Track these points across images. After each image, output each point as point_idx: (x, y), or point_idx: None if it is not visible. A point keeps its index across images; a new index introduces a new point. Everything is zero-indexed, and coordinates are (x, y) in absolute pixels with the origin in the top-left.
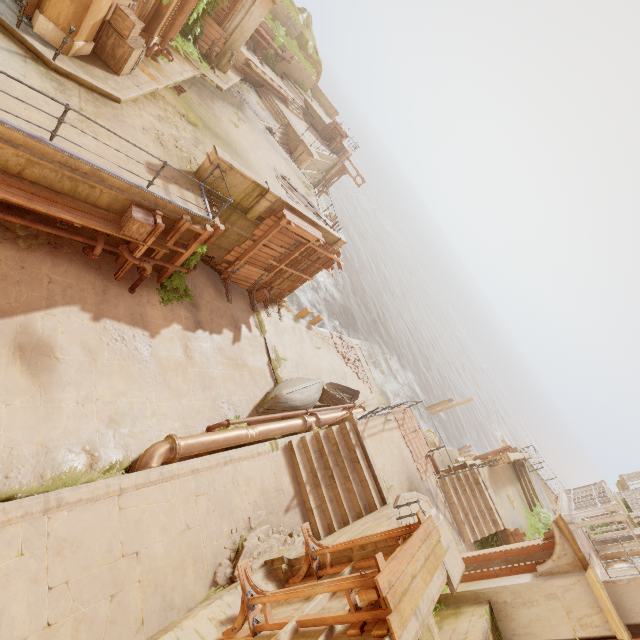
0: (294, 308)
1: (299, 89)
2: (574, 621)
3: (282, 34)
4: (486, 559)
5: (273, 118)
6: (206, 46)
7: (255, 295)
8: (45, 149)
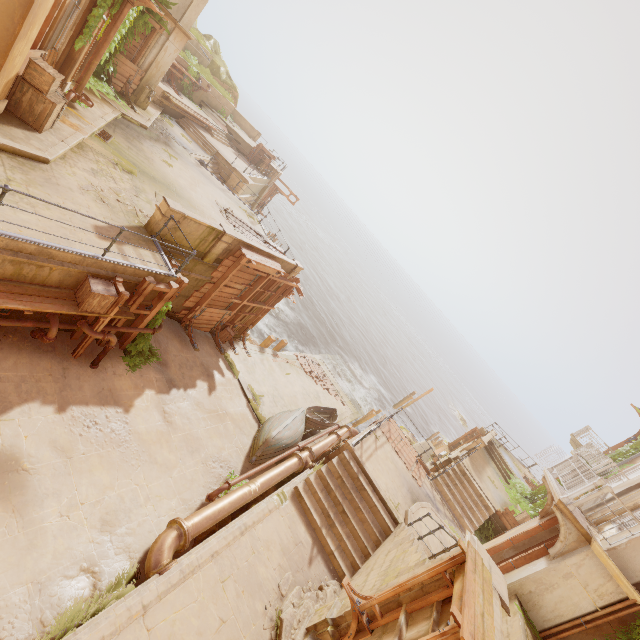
0: (253, 336)
1: (220, 116)
2: (592, 593)
3: (195, 63)
4: (497, 551)
5: (201, 149)
6: (121, 83)
7: (219, 336)
8: None
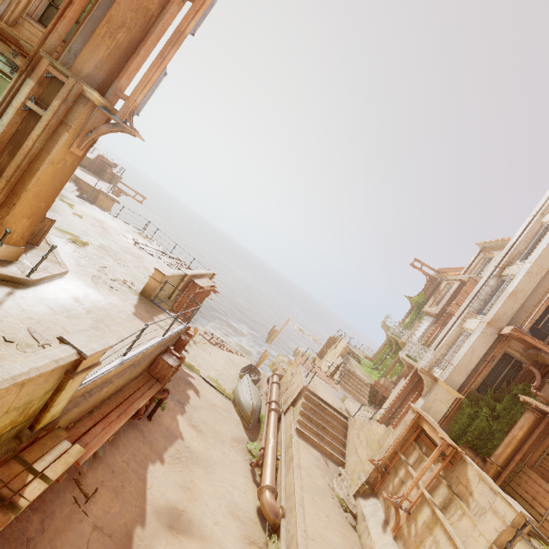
0: None
1: None
2: (444, 403)
3: None
4: (393, 406)
5: None
6: None
7: None
8: (123, 366)
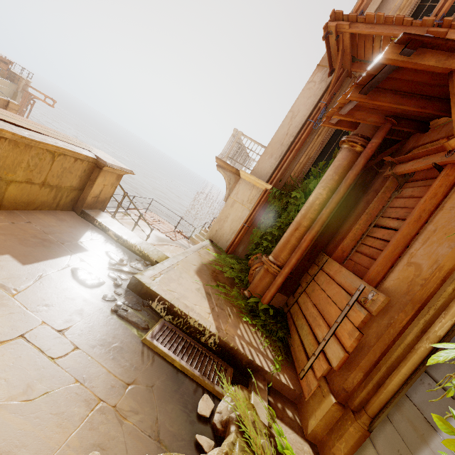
0: None
1: None
2: (246, 204)
3: None
4: None
5: None
6: None
7: None
8: None
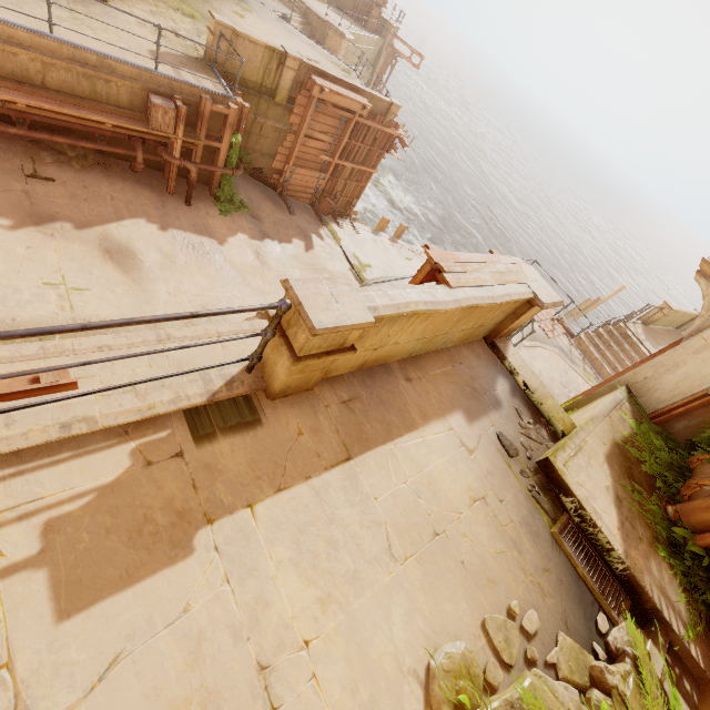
0: None
1: None
2: None
3: None
4: None
5: (287, 8)
6: None
7: (319, 207)
8: (51, 45)
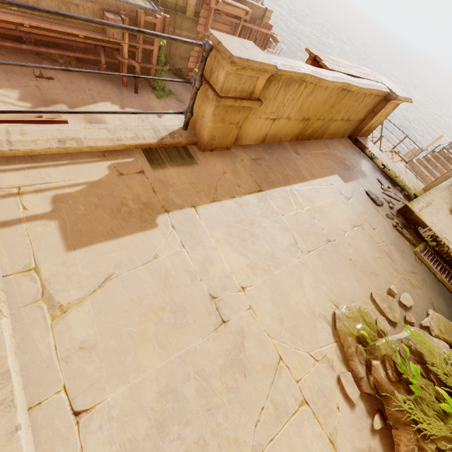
0: None
1: None
2: None
3: None
4: None
5: None
6: None
7: None
8: None
